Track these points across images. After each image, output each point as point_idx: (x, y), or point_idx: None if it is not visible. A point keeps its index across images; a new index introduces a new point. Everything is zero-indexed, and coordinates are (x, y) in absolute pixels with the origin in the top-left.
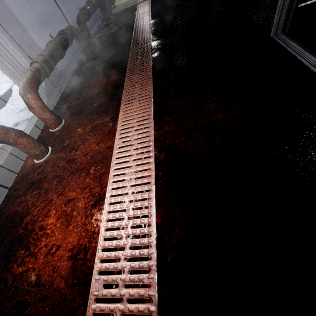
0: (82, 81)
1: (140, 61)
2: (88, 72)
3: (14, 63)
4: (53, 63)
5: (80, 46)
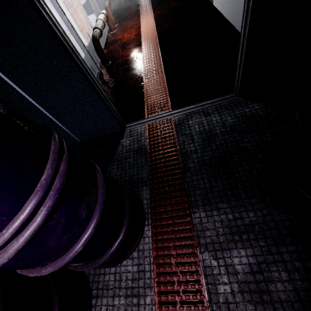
0: (119, 14)
1: (145, 2)
2: (120, 12)
3: (93, 3)
4: (112, 1)
5: (112, 3)
